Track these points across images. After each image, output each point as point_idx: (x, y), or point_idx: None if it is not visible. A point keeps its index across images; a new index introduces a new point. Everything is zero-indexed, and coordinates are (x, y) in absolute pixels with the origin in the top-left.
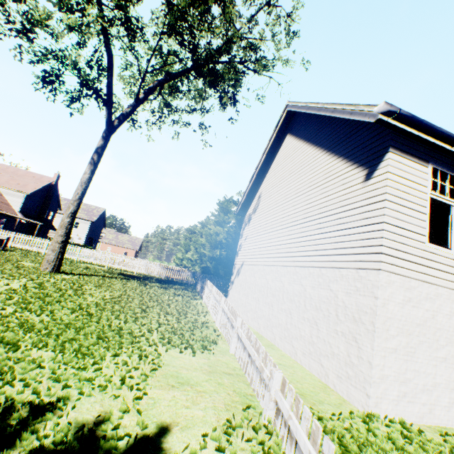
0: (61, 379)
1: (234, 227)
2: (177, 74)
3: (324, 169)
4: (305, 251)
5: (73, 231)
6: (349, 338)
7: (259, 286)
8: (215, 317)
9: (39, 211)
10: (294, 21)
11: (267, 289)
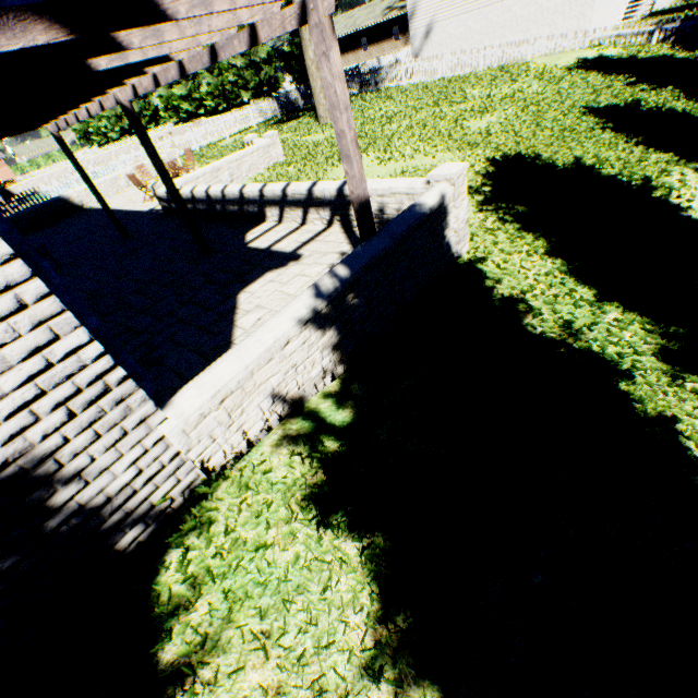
0: (548, 69)
1: None
2: None
3: None
4: None
5: None
6: (578, 17)
7: (479, 31)
8: (465, 72)
9: None
10: None
11: (493, 27)
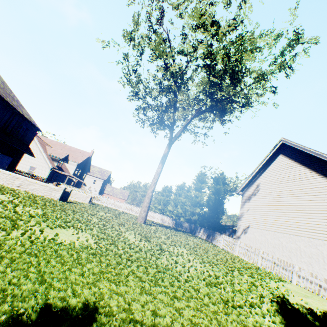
0: (270, 288)
1: (212, 194)
2: (203, 111)
3: (323, 186)
4: (316, 230)
5: (92, 186)
6: None
7: (273, 244)
8: (250, 260)
9: (80, 173)
10: (276, 88)
11: (282, 247)
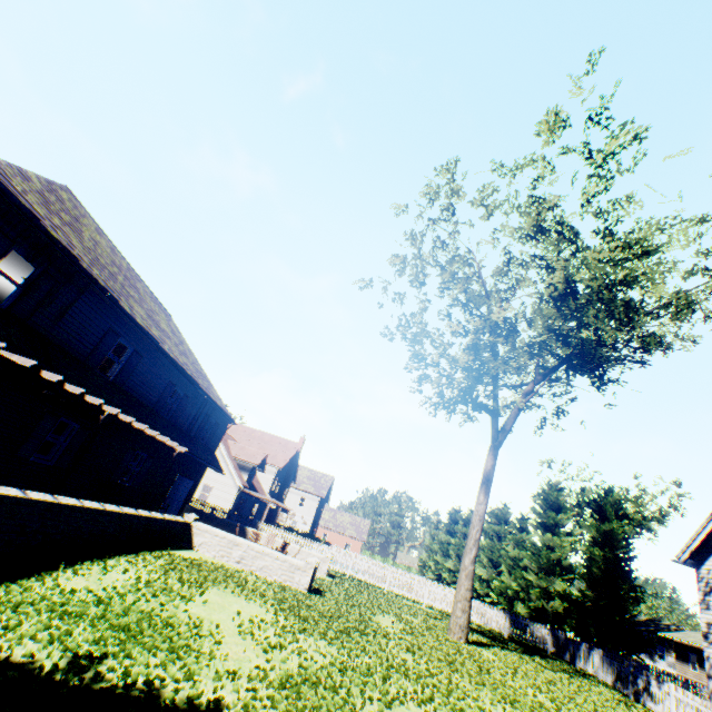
0: None
1: (592, 543)
2: (553, 370)
3: None
4: None
5: (297, 511)
6: None
7: None
8: None
9: (280, 488)
10: None
11: None
